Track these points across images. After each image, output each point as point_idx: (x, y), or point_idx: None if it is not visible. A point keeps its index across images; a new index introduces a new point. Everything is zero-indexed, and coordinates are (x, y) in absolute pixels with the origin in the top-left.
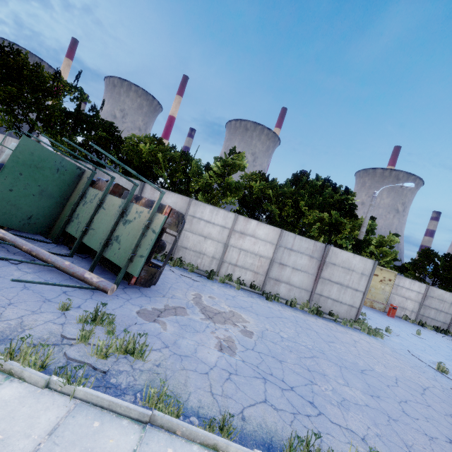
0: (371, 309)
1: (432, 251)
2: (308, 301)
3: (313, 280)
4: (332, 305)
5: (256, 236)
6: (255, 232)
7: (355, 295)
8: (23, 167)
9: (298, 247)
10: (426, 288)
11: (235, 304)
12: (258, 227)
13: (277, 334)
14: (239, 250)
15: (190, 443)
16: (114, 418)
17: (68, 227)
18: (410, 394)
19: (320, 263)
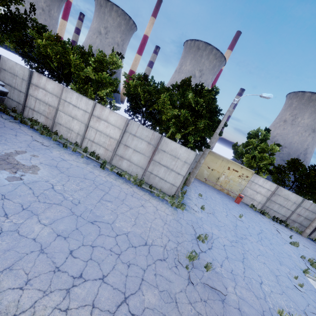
0: (224, 195)
1: (299, 161)
2: (142, 176)
3: (147, 161)
4: (158, 181)
5: (108, 122)
6: (108, 118)
7: (177, 177)
8: None
9: (140, 134)
10: (276, 187)
11: (53, 163)
12: (110, 114)
13: (50, 185)
14: (95, 130)
15: None
16: None
17: None
18: (115, 244)
19: (155, 149)
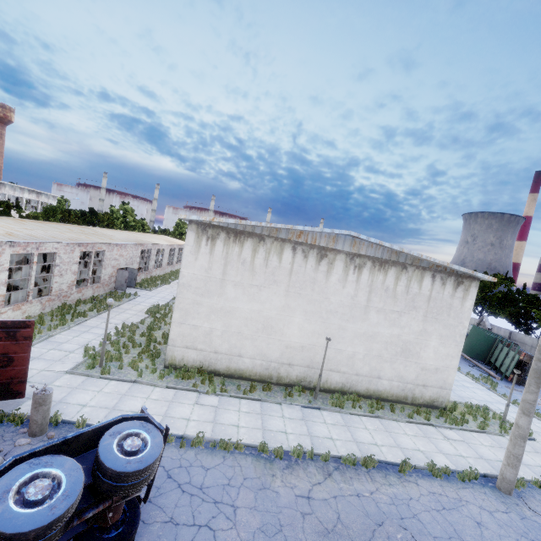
0: None
1: None
2: None
3: None
4: None
5: None
6: None
7: None
8: (473, 335)
9: None
10: None
11: None
12: None
13: None
14: None
15: (495, 394)
16: (482, 386)
17: (491, 359)
18: None
19: None
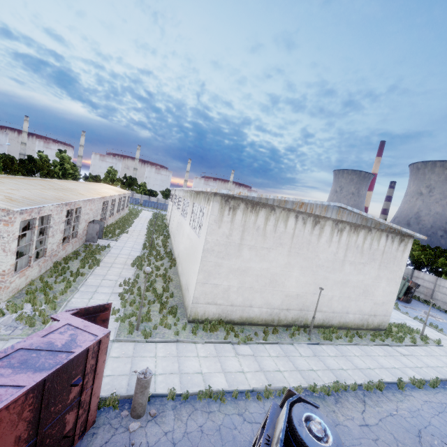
0: None
1: None
2: None
3: None
4: None
5: None
6: None
7: None
8: None
9: None
10: None
11: None
12: None
13: None
14: None
15: (400, 312)
16: None
17: None
18: None
19: None
